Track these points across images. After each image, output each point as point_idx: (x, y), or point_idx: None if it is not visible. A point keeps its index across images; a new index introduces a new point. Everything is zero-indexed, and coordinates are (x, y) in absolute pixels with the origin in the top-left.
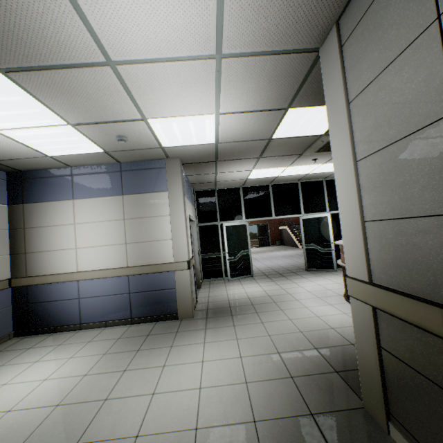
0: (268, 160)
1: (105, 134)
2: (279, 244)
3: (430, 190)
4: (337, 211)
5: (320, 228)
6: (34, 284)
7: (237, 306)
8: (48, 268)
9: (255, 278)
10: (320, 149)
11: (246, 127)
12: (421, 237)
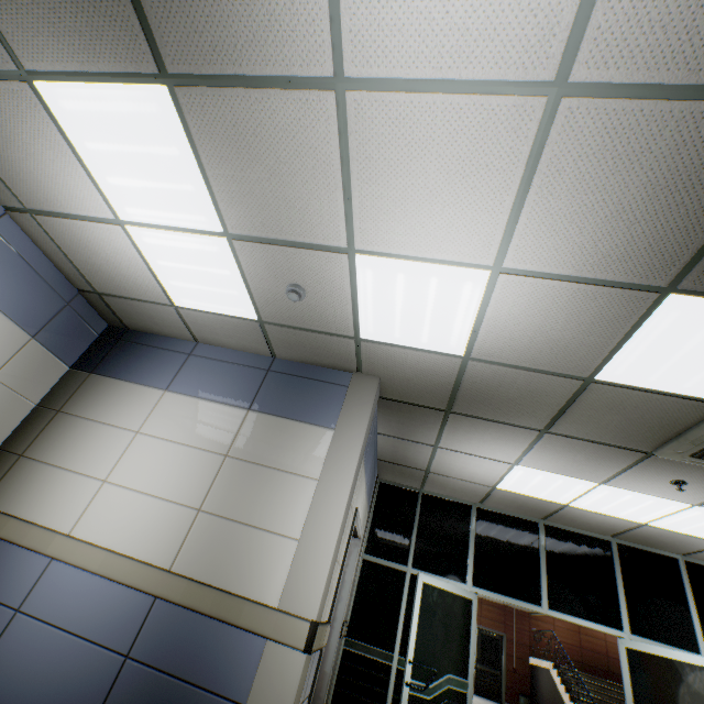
0: (562, 445)
1: (273, 275)
2: None
3: None
4: None
5: (689, 702)
6: None
7: None
8: (26, 502)
9: None
10: None
11: (546, 325)
12: None
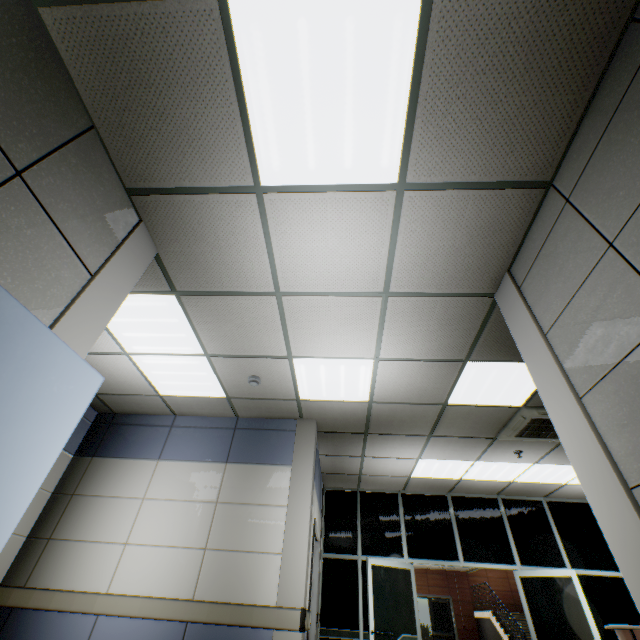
0: (444, 442)
1: (238, 372)
2: None
3: None
4: (588, 570)
5: (562, 605)
6: (26, 605)
7: None
8: (64, 576)
9: None
10: (523, 432)
11: (412, 381)
12: None
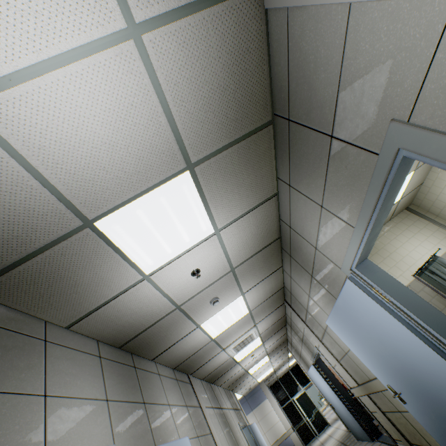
0: (292, 358)
1: (245, 390)
2: None
3: None
4: None
5: None
6: None
7: (324, 440)
8: None
9: (331, 425)
10: None
11: (280, 362)
12: None
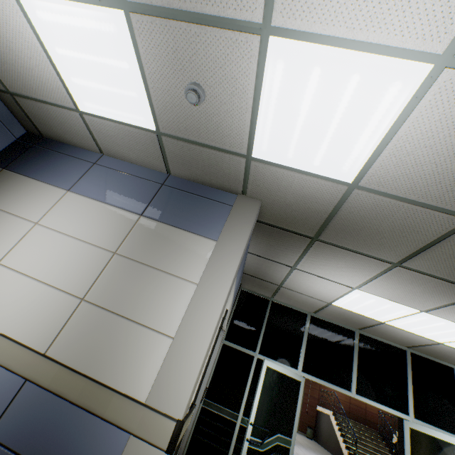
0: (406, 278)
1: (173, 69)
2: (310, 436)
3: None
4: None
5: None
6: None
7: None
8: None
9: None
10: None
11: None
12: None
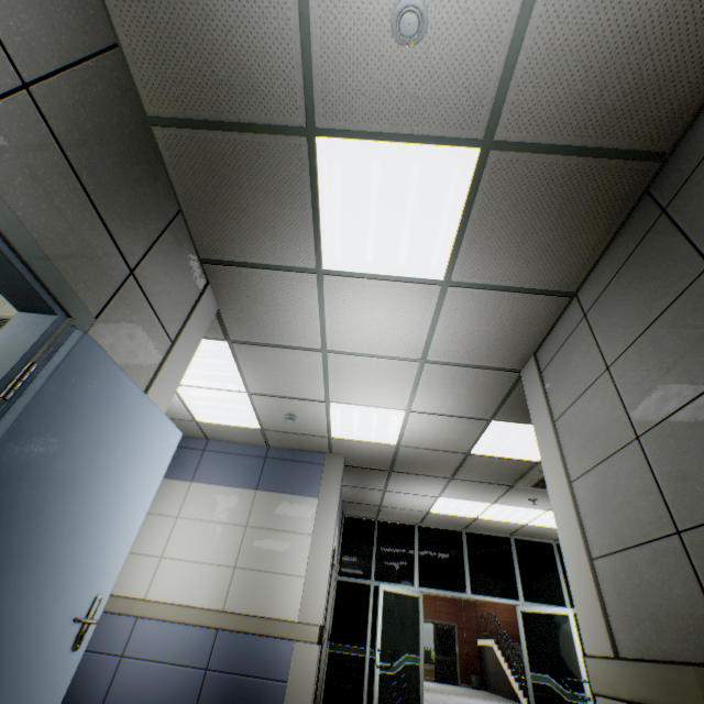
0: (464, 484)
1: (276, 409)
2: (477, 685)
3: (641, 510)
4: None
5: (556, 639)
6: None
7: None
8: None
9: None
10: (539, 483)
11: (439, 431)
12: (650, 569)
